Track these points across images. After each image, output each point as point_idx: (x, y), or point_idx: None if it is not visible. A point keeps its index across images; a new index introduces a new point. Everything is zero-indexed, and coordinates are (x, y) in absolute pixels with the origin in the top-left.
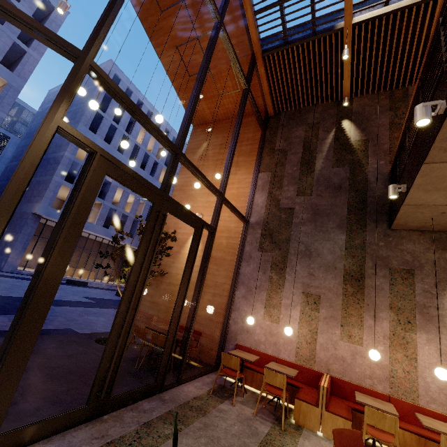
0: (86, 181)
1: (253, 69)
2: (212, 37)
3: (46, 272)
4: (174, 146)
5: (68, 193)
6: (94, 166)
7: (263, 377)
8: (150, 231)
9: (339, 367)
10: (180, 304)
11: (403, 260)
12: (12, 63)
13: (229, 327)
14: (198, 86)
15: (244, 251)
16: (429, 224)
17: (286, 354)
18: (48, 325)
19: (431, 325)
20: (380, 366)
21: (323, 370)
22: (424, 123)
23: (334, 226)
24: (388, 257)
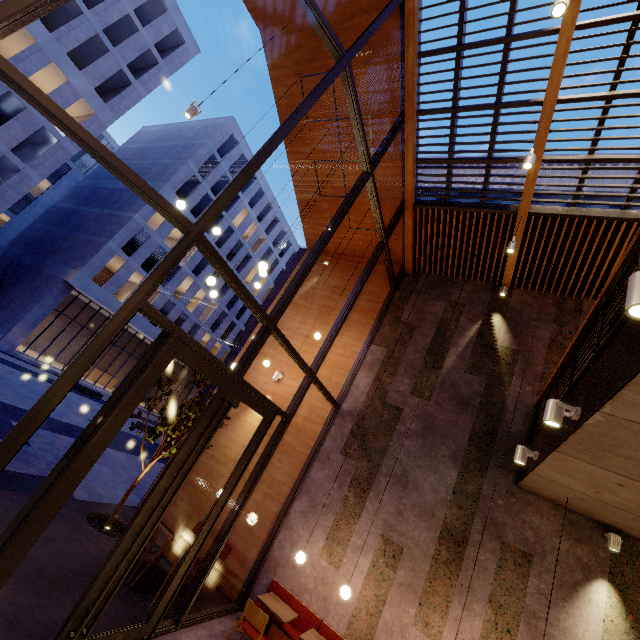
0: (149, 367)
1: (398, 220)
2: (355, 189)
3: (66, 476)
4: (269, 319)
5: (120, 265)
6: (164, 350)
7: None
8: (205, 422)
9: None
10: (214, 517)
11: (522, 536)
12: (109, 90)
13: (271, 551)
14: (320, 247)
15: (323, 446)
16: (564, 501)
17: (336, 620)
18: (31, 467)
19: None
20: None
21: None
22: (553, 424)
23: (447, 455)
24: (505, 525)
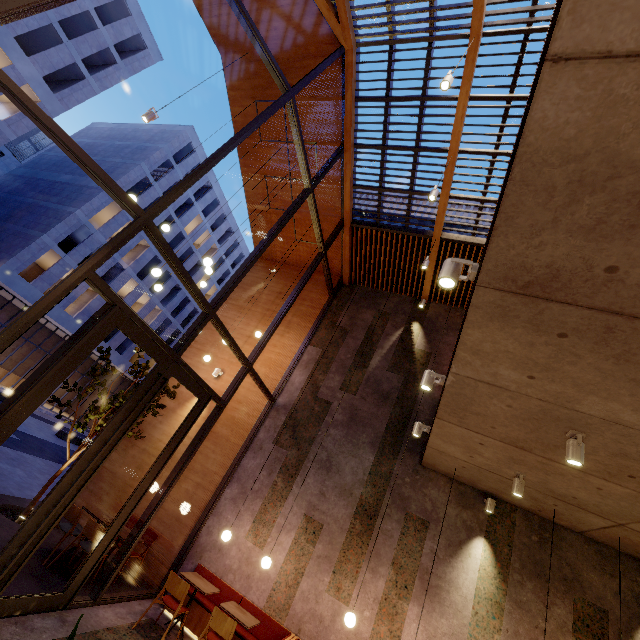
0: (91, 332)
1: (336, 235)
2: (296, 202)
3: None
4: (209, 306)
5: (54, 261)
6: (107, 318)
7: (210, 619)
8: (141, 394)
9: (313, 629)
10: (142, 491)
11: (423, 506)
12: (59, 80)
13: (198, 537)
14: (262, 248)
15: (257, 437)
16: (455, 473)
17: (257, 595)
18: None
19: (427, 597)
20: (359, 638)
21: (293, 629)
22: (427, 389)
23: (367, 441)
24: (409, 498)
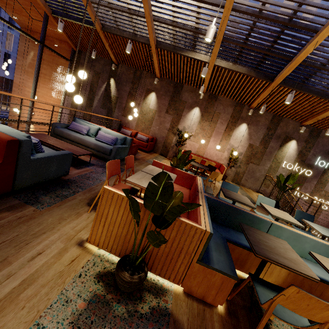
0: None
1: (46, 27)
2: None
3: None
4: None
5: None
6: None
7: None
8: None
9: None
10: None
11: None
12: None
13: None
14: None
15: None
16: None
17: None
18: None
19: None
20: None
21: None
22: None
23: None
24: None
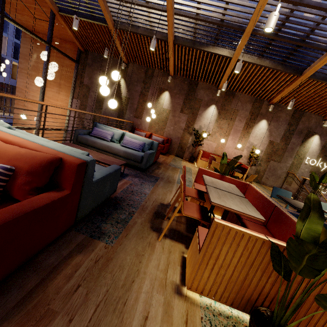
0: None
1: (52, 26)
2: None
3: None
4: None
5: None
6: None
7: None
8: None
9: None
10: None
11: None
12: None
13: None
14: None
15: None
16: None
17: None
18: None
19: None
20: None
21: None
22: None
23: None
24: None
